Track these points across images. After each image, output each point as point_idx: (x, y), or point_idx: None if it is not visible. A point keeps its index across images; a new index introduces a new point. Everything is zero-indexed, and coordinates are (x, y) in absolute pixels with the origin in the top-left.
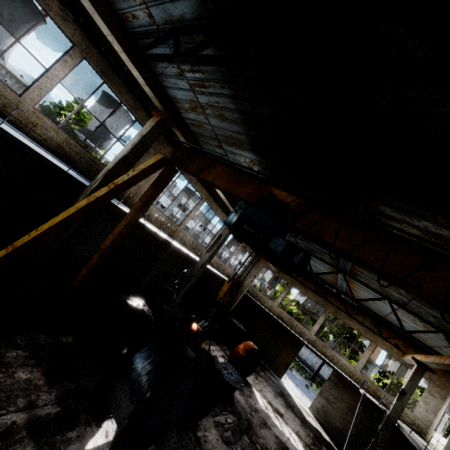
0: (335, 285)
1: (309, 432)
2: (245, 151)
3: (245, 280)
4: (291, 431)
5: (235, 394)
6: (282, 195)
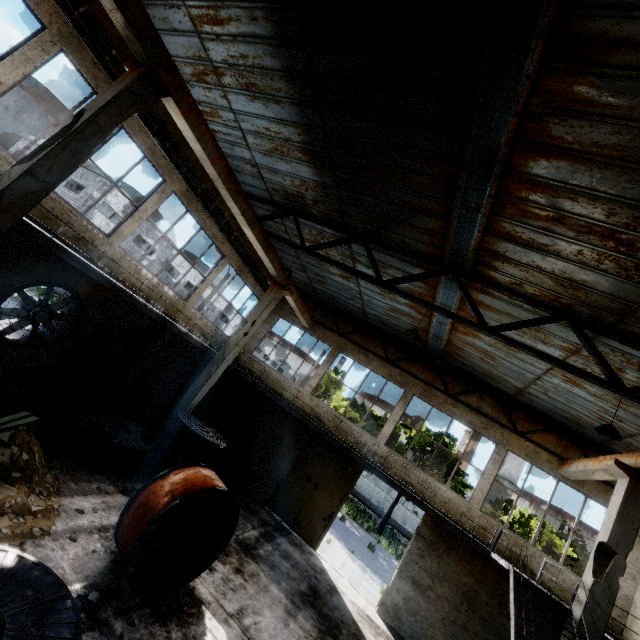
0: (425, 337)
1: None
2: None
3: (246, 349)
4: None
5: None
6: None
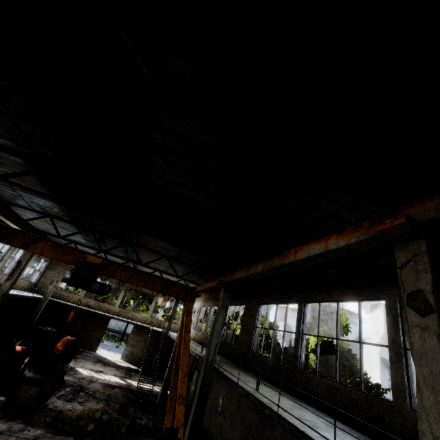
0: None
1: (123, 370)
2: (46, 200)
3: (44, 285)
4: (110, 376)
5: (64, 378)
6: (93, 258)
